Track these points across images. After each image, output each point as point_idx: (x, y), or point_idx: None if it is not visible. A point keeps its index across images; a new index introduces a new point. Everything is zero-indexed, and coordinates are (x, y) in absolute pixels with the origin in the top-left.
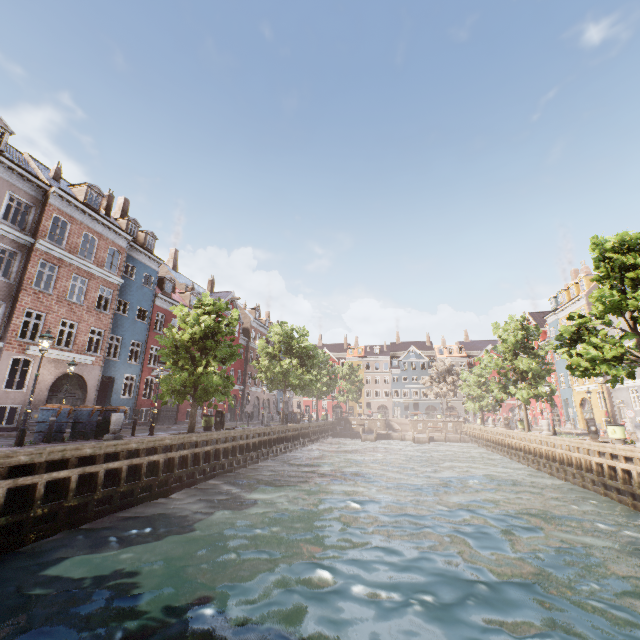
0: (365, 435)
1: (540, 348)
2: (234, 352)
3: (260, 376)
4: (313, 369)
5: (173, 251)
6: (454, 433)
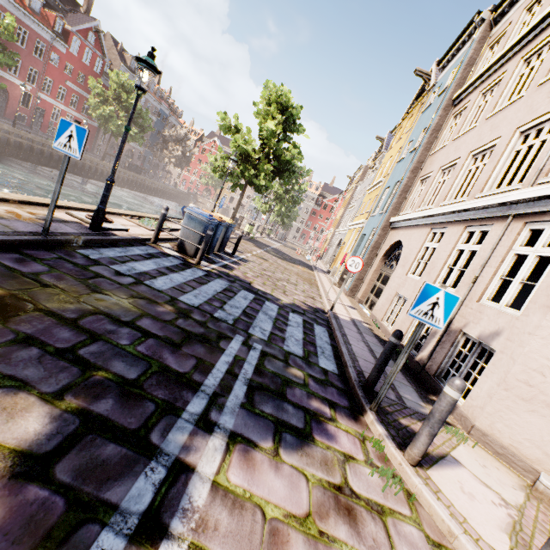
0: None
1: (300, 185)
2: (1, 55)
3: (92, 114)
4: (146, 131)
5: None
6: None
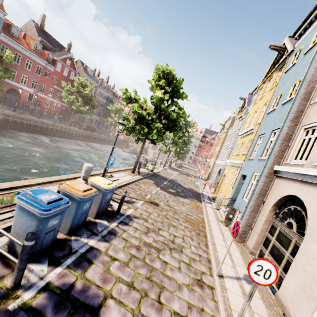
0: (125, 149)
1: (188, 133)
2: (2, 72)
3: (64, 101)
4: (95, 108)
5: (42, 15)
6: None
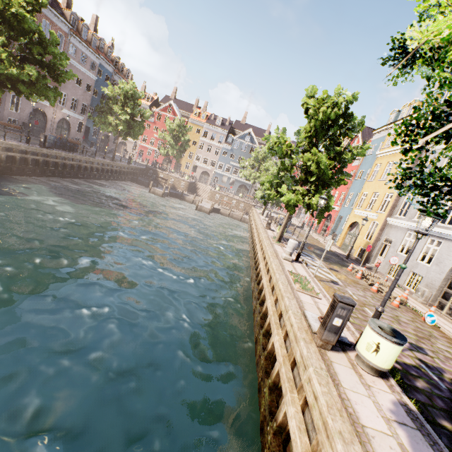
0: (154, 189)
1: (349, 150)
2: None
3: None
4: (62, 79)
5: None
6: (242, 212)
